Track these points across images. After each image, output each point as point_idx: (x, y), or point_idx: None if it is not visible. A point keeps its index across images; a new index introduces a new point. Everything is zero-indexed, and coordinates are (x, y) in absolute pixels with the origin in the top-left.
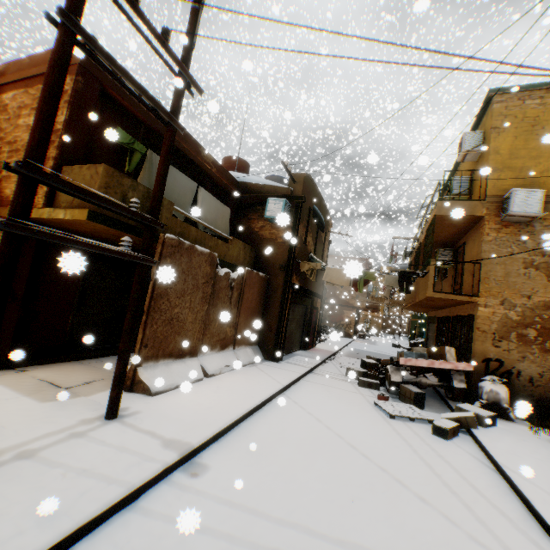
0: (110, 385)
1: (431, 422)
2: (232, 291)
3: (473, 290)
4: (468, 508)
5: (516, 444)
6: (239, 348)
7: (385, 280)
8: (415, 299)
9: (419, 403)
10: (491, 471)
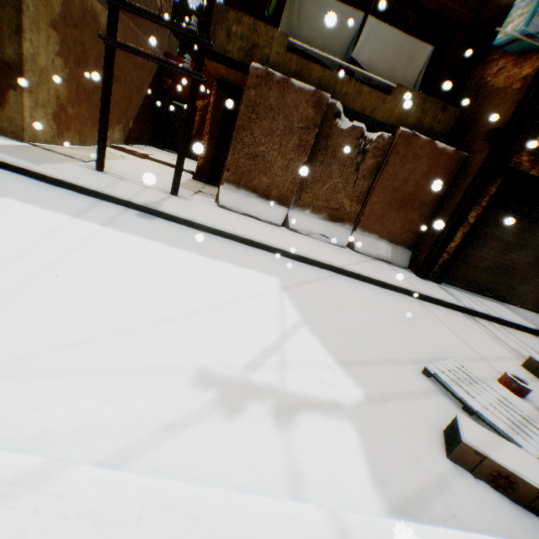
0: None
1: None
2: (364, 156)
3: None
4: (159, 368)
5: None
6: (364, 234)
7: None
8: None
9: None
10: (366, 512)
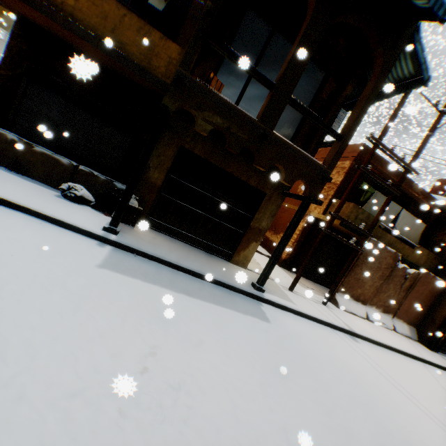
0: (320, 294)
1: None
2: (404, 280)
3: None
4: None
5: None
6: (396, 319)
7: None
8: None
9: None
10: None
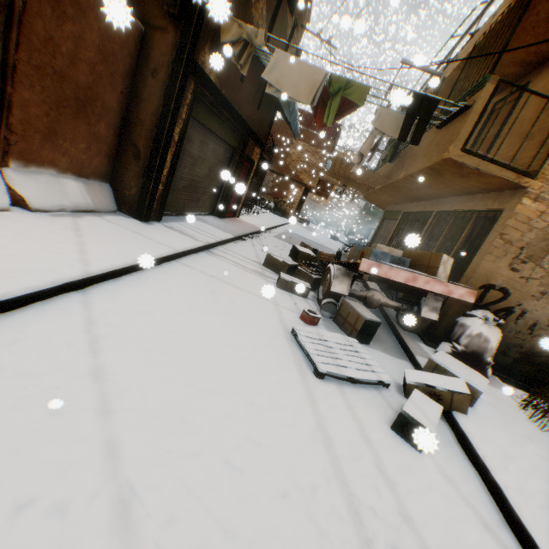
0: None
1: (386, 386)
2: None
3: (523, 168)
4: None
5: (536, 466)
6: (31, 170)
7: (376, 117)
8: (398, 175)
9: (366, 336)
10: None
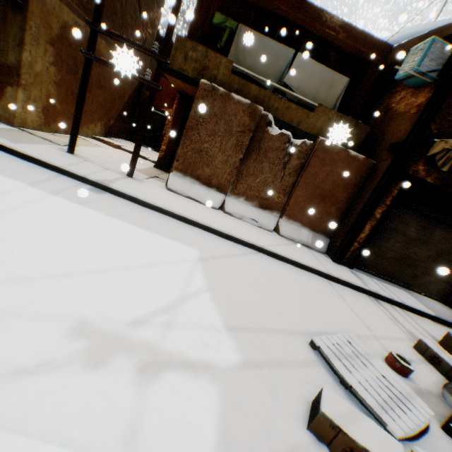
0: None
1: None
2: (290, 157)
3: None
4: (39, 316)
5: None
6: (289, 221)
7: None
8: None
9: None
10: None
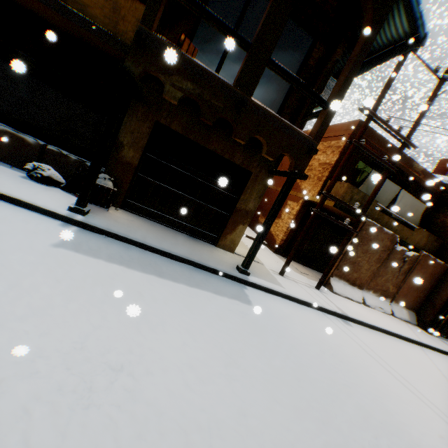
0: (315, 279)
1: None
2: (402, 263)
3: None
4: None
5: None
6: (395, 304)
7: None
8: None
9: None
10: None
